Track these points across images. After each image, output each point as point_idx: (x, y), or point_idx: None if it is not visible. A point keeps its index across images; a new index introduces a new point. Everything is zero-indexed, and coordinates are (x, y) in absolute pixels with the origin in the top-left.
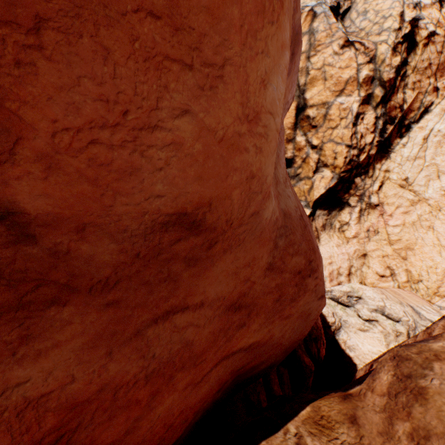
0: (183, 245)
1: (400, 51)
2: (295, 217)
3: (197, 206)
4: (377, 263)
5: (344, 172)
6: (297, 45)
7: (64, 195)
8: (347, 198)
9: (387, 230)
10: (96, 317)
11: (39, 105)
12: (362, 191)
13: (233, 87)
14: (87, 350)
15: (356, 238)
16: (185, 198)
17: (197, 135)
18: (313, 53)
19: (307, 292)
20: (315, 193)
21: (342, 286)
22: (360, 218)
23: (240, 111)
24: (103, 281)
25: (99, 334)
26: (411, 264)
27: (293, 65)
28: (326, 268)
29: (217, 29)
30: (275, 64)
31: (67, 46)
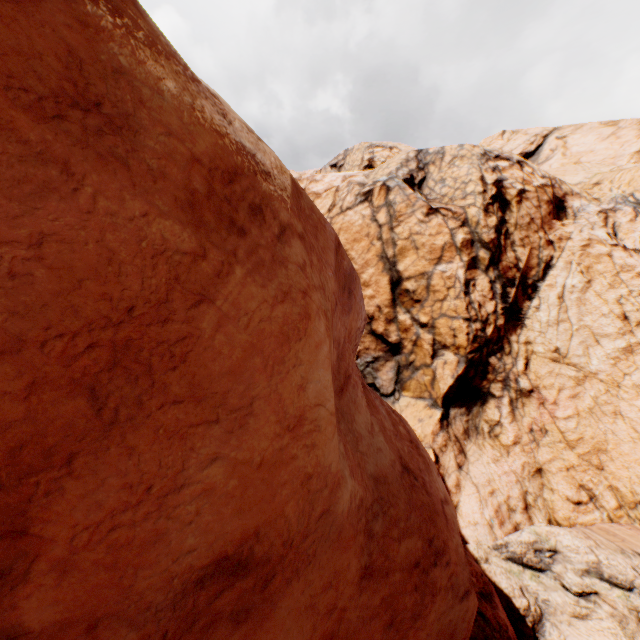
0: (227, 597)
1: (493, 211)
2: (394, 476)
3: (240, 542)
4: (563, 481)
5: (471, 352)
6: (354, 281)
7: (77, 593)
8: (487, 386)
9: (558, 426)
10: None
11: (63, 517)
12: (504, 374)
13: (265, 414)
14: None
15: (518, 445)
16: (224, 540)
17: (231, 472)
18: (396, 223)
19: (438, 593)
20: (441, 385)
21: (521, 533)
22: (514, 413)
23: (279, 427)
24: None
25: None
26: (613, 476)
27: (353, 299)
28: (487, 501)
29: (241, 380)
30: (313, 363)
31: (95, 461)
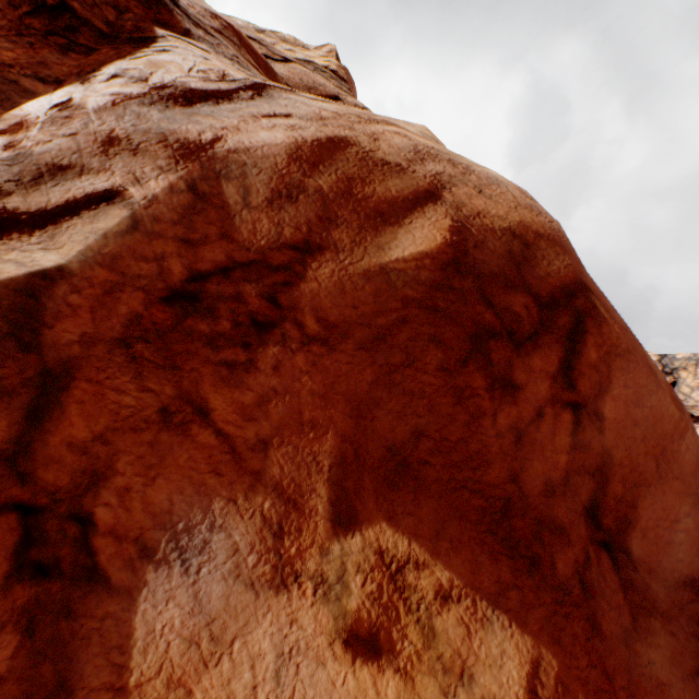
0: (693, 607)
1: None
2: None
3: (698, 574)
4: None
5: None
6: None
7: (644, 549)
8: None
9: None
10: (668, 638)
11: (644, 509)
12: None
13: None
14: (671, 664)
15: None
16: (692, 566)
17: (694, 527)
18: None
19: None
20: None
21: None
22: None
23: None
24: (664, 611)
25: (672, 655)
26: None
27: None
28: None
29: (694, 480)
30: None
31: (653, 490)
